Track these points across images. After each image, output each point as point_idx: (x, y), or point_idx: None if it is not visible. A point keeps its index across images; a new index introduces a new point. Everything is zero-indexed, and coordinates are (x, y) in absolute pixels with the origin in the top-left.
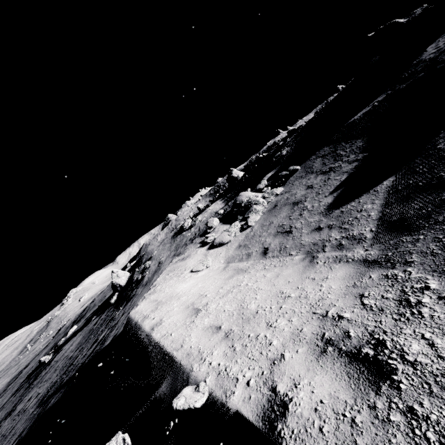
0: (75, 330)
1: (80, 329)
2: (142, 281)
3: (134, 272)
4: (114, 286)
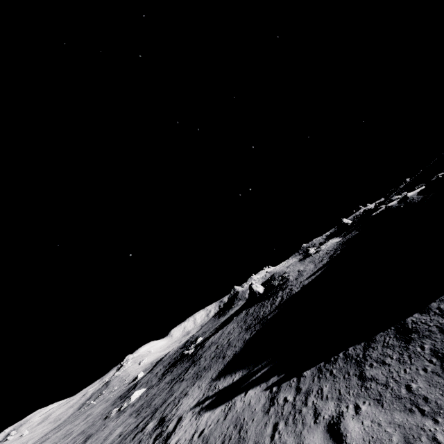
0: (205, 337)
1: (216, 331)
2: (288, 281)
3: (269, 284)
4: (254, 293)
